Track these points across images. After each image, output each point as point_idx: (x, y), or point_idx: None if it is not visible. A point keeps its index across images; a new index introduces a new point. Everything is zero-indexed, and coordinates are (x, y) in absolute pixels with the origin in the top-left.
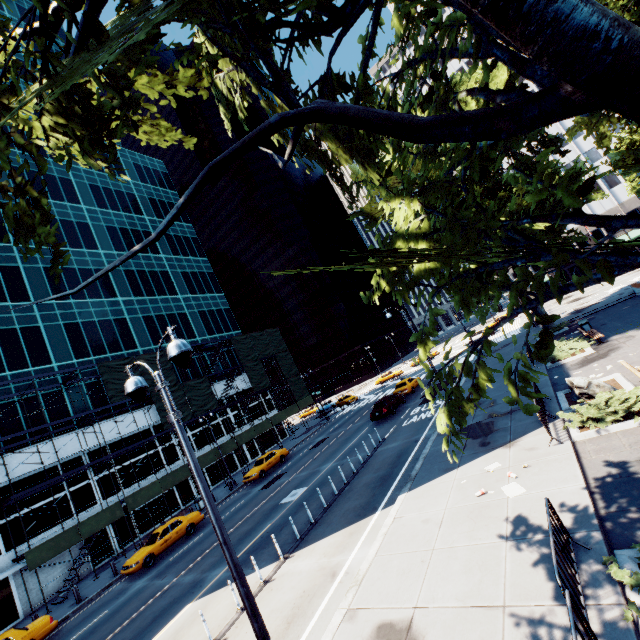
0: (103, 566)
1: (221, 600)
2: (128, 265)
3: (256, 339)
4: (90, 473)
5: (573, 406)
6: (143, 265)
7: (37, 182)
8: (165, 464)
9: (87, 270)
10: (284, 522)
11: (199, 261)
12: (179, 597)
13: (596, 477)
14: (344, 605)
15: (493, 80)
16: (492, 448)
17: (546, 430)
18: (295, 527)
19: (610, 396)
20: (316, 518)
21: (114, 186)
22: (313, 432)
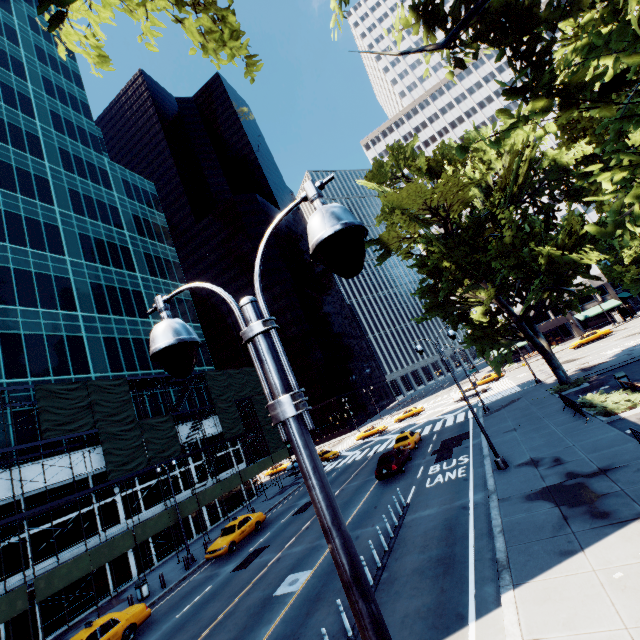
0: None
1: None
2: (97, 278)
3: (232, 377)
4: None
5: None
6: (114, 281)
7: (7, 174)
8: (102, 529)
9: (46, 276)
10: (293, 631)
11: (178, 286)
12: None
13: None
14: None
15: (514, 132)
16: (622, 521)
17: None
18: None
19: None
20: (354, 628)
21: (96, 195)
22: (291, 492)
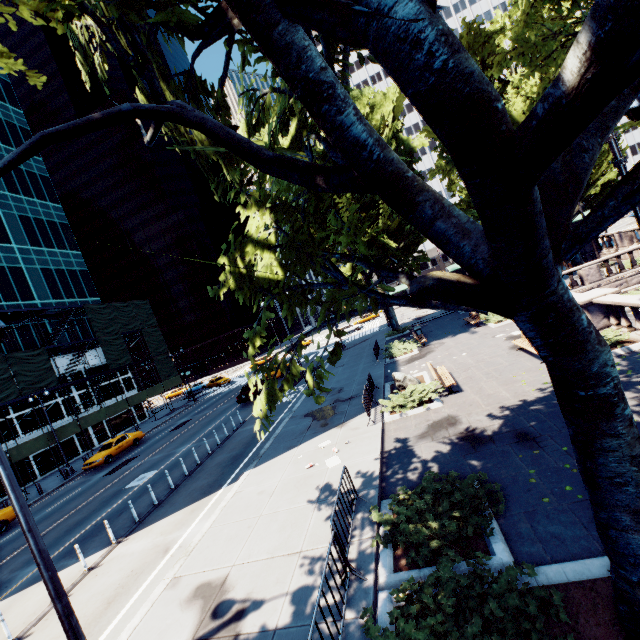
0: None
1: (32, 597)
2: None
3: (119, 310)
4: None
5: (390, 395)
6: None
7: None
8: None
9: None
10: (125, 507)
11: (49, 207)
12: None
13: (389, 449)
14: (170, 575)
15: (381, 107)
16: (329, 428)
17: (367, 414)
18: (134, 510)
19: (415, 388)
20: (160, 500)
21: None
22: (177, 414)
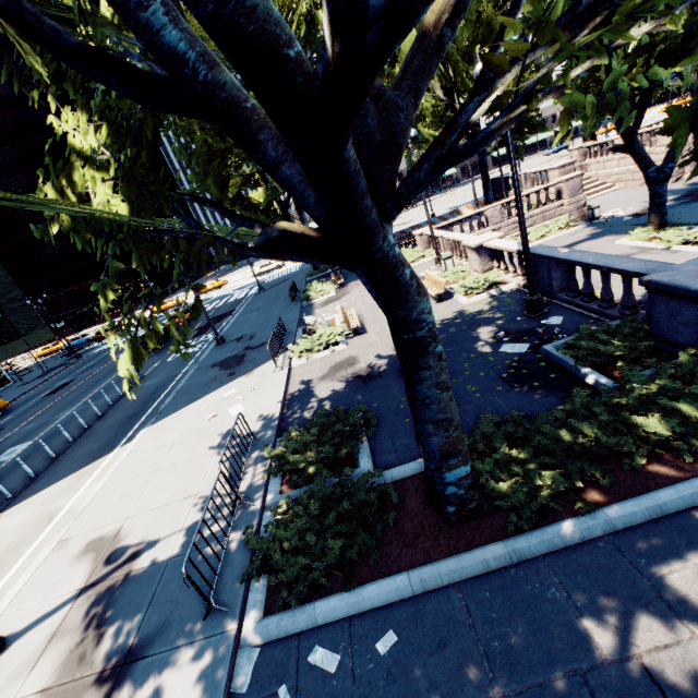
0: None
1: None
2: None
3: None
4: None
5: (298, 340)
6: None
7: None
8: None
9: None
10: None
11: None
12: None
13: (292, 392)
14: (56, 540)
15: None
16: (236, 377)
17: (273, 360)
18: (3, 487)
19: (324, 332)
20: (39, 471)
21: None
22: (54, 375)
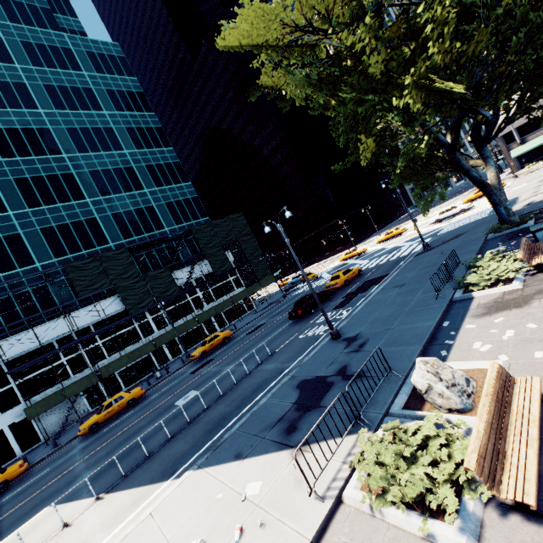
0: (95, 411)
1: (48, 522)
2: (92, 166)
3: (218, 226)
4: (79, 347)
5: (374, 435)
6: (107, 164)
7: None
8: (132, 342)
9: (54, 176)
10: (149, 436)
11: (164, 152)
12: (57, 491)
13: None
14: None
15: None
16: (286, 444)
17: (304, 478)
18: (119, 466)
19: (437, 431)
20: (153, 451)
21: (69, 83)
22: (266, 311)
